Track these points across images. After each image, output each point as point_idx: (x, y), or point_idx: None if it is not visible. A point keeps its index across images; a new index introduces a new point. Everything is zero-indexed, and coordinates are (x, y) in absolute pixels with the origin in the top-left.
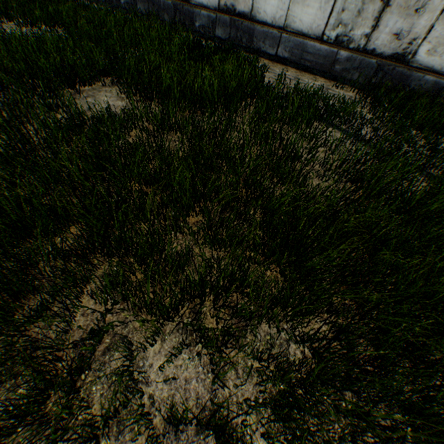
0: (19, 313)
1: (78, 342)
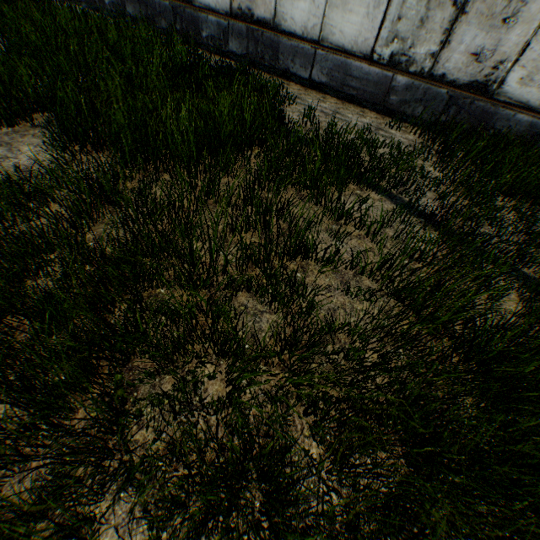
0: None
1: None
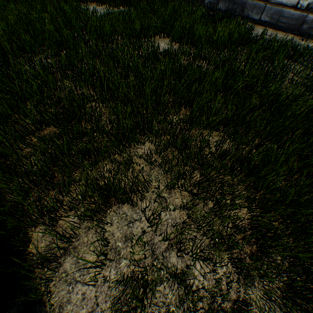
0: (154, 121)
1: (184, 128)
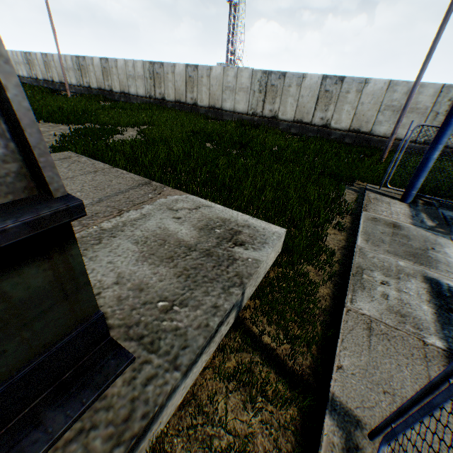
0: None
1: None
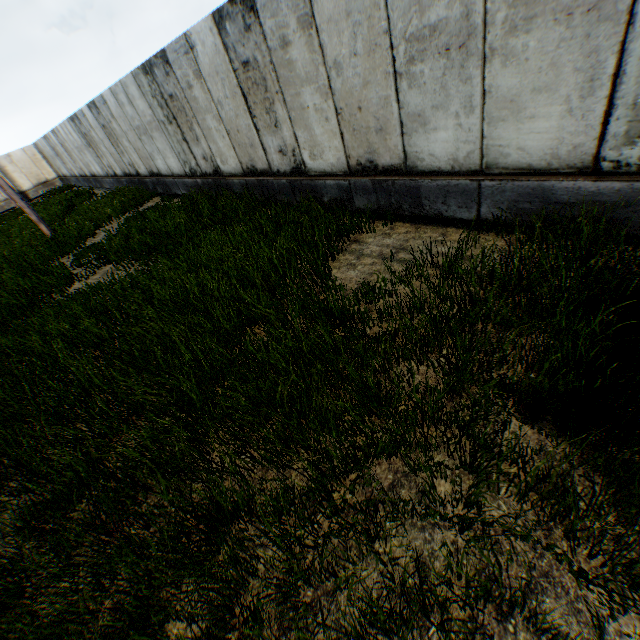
0: None
1: None
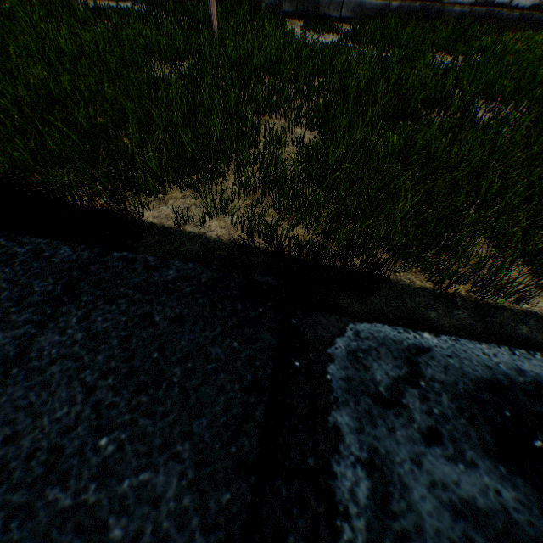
0: None
1: None
